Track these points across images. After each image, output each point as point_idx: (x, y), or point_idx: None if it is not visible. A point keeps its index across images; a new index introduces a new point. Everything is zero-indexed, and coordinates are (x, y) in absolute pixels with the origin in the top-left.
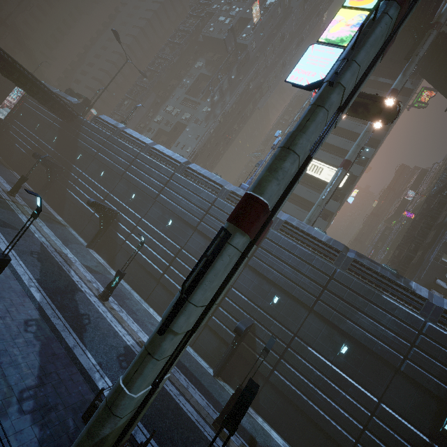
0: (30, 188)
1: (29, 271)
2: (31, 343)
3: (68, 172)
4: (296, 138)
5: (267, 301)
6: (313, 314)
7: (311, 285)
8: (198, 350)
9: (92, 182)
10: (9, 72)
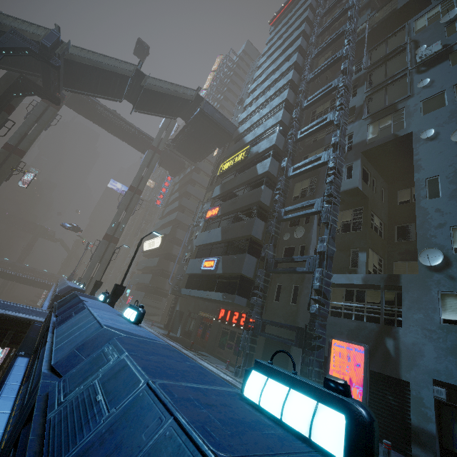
0: None
1: None
2: None
3: None
4: None
5: None
6: None
7: None
8: None
9: None
10: (13, 279)
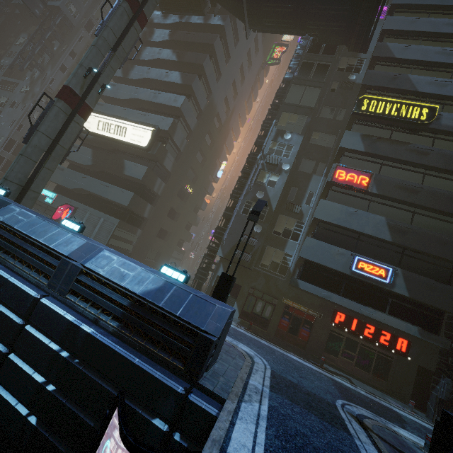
0: None
1: None
2: None
3: None
4: None
5: None
6: None
7: None
8: None
9: None
10: None
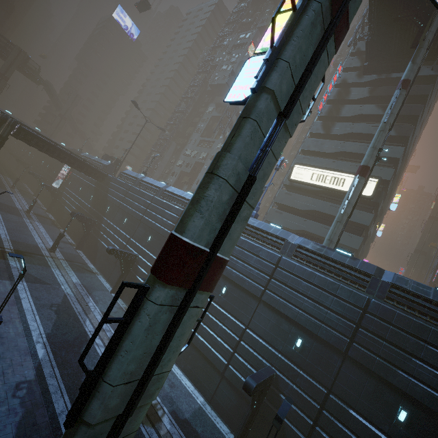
0: (72, 242)
1: (42, 325)
2: (13, 411)
3: (99, 224)
4: (219, 159)
5: (288, 344)
6: (349, 362)
7: (340, 322)
8: (217, 408)
9: (117, 230)
10: (52, 152)
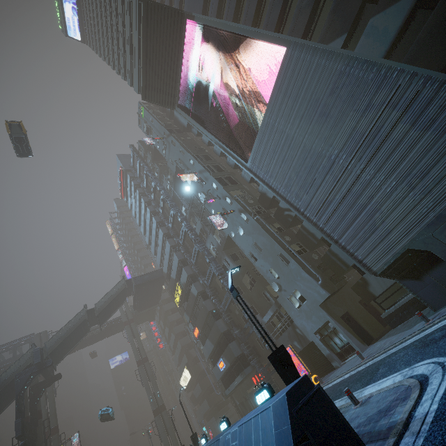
0: None
1: None
2: None
3: None
4: None
5: None
6: None
7: None
8: None
9: None
10: None
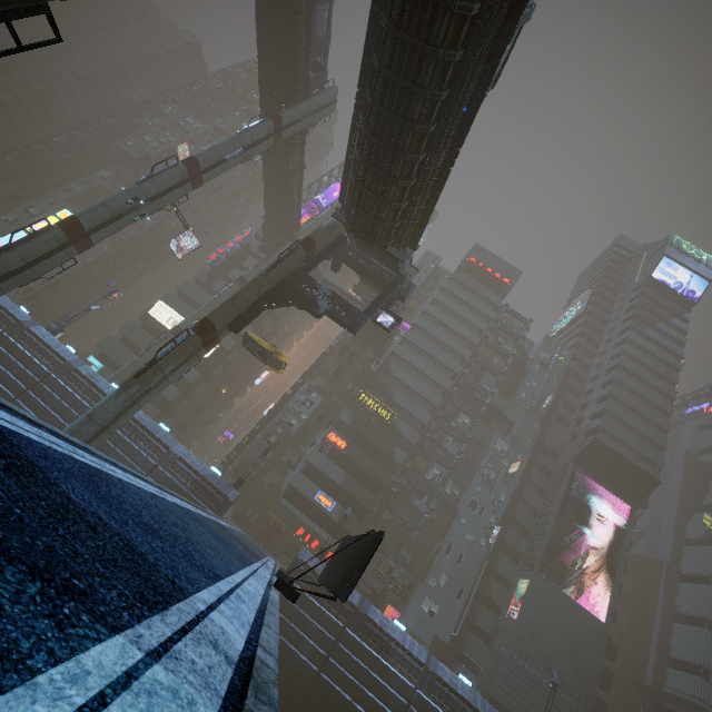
0: None
1: None
2: None
3: None
4: None
5: None
6: None
7: None
8: None
9: None
10: None
